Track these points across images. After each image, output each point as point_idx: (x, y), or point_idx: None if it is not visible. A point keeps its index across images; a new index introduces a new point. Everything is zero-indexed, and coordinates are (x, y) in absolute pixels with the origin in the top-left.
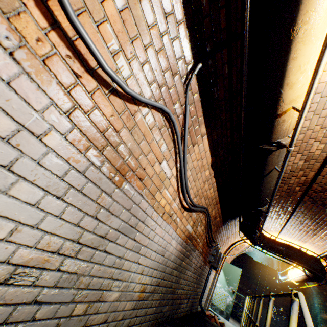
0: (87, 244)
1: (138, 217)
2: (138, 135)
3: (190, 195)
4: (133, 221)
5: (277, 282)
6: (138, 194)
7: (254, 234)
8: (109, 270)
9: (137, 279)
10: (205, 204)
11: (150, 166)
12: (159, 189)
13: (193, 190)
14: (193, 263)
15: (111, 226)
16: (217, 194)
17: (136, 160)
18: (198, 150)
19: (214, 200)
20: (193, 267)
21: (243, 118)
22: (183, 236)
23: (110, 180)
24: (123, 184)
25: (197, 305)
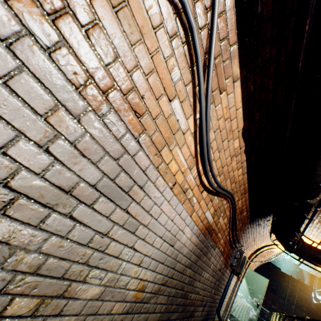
0: (29, 196)
1: (133, 177)
2: (131, 26)
3: (212, 166)
4: (123, 181)
5: (314, 301)
6: (133, 138)
7: (291, 237)
8: (80, 249)
9: (132, 272)
10: (230, 189)
11: (153, 97)
12: (167, 143)
13: (217, 164)
14: (212, 263)
15: (81, 176)
16: (246, 179)
17: (128, 74)
18: (226, 104)
19: (242, 187)
20: (212, 269)
21: (307, 33)
22: (200, 225)
23: (74, 88)
24: (103, 108)
25: (214, 315)
